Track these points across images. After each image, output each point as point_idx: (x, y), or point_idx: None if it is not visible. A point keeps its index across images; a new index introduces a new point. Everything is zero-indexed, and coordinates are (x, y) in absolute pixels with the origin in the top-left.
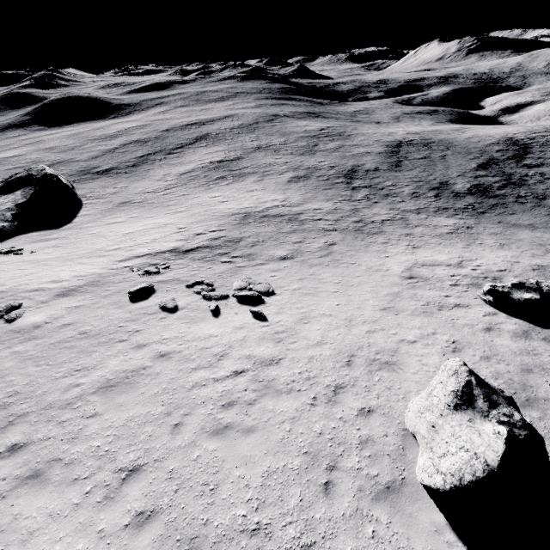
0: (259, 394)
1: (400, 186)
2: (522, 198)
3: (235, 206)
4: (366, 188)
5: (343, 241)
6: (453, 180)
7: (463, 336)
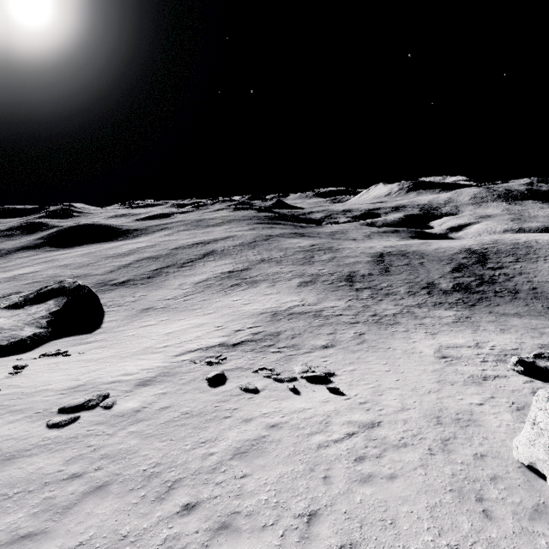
0: (380, 449)
1: (395, 286)
2: (500, 293)
3: (259, 307)
4: (367, 289)
5: (369, 330)
6: (437, 281)
7: (518, 398)
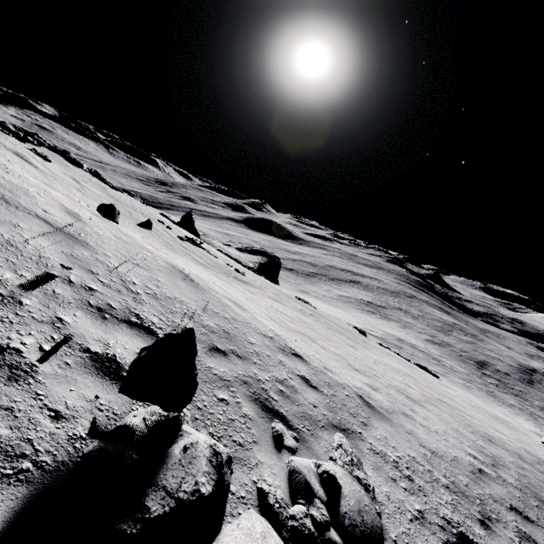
0: (455, 392)
1: (530, 396)
2: None
3: (389, 331)
4: (496, 379)
5: (479, 391)
6: None
7: None
